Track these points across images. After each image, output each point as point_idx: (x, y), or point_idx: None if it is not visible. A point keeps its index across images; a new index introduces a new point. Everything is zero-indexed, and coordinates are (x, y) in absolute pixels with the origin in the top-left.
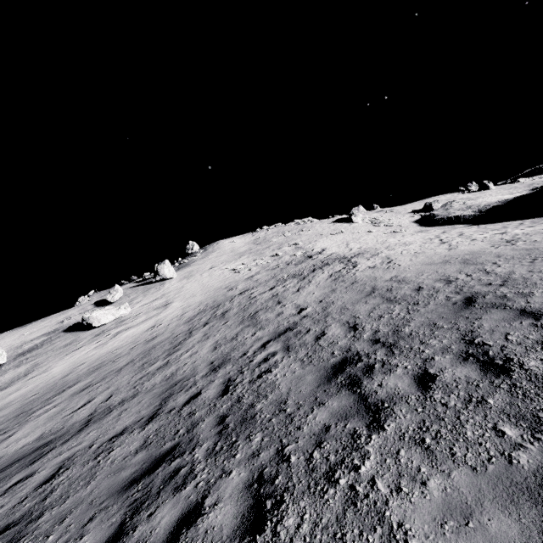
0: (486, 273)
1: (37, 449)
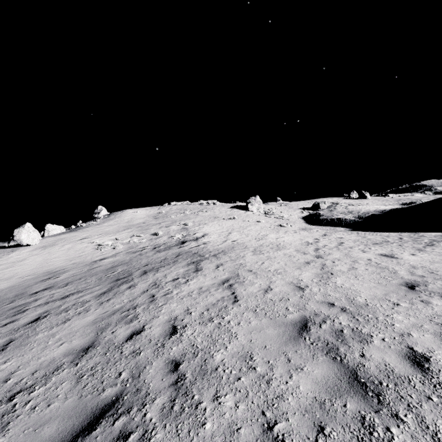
0: None
1: None
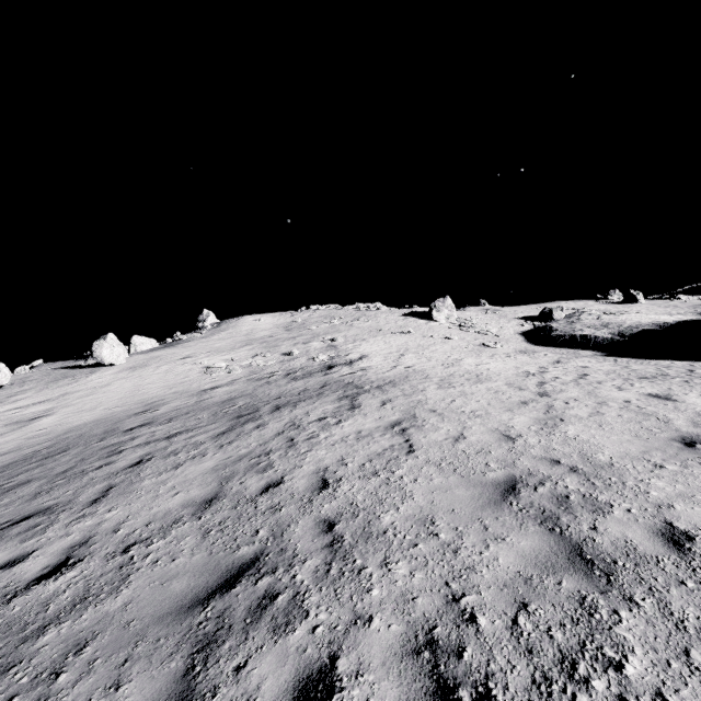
0: None
1: None
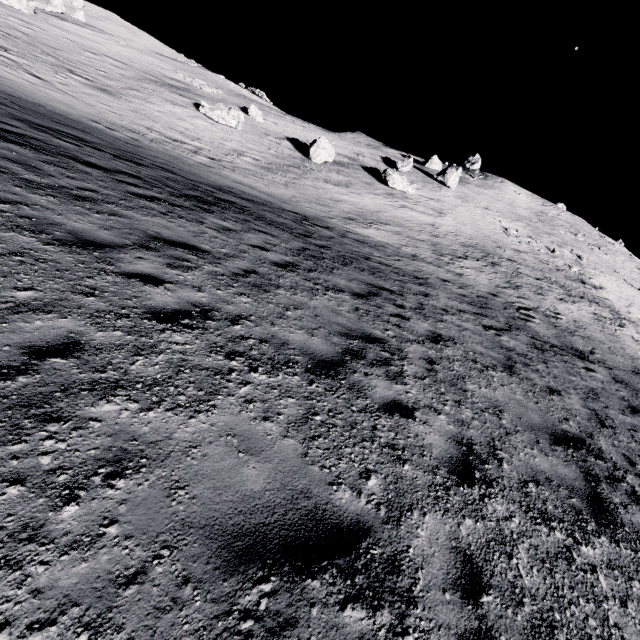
0: None
1: (394, 250)
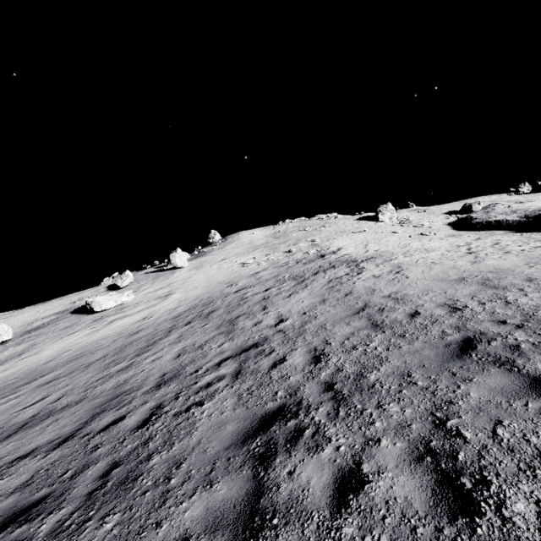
0: (505, 303)
1: None
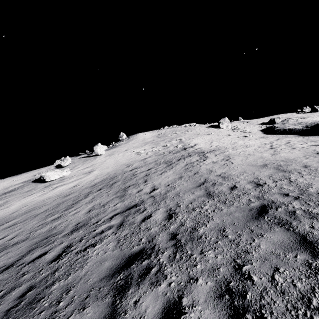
0: (289, 182)
1: None
